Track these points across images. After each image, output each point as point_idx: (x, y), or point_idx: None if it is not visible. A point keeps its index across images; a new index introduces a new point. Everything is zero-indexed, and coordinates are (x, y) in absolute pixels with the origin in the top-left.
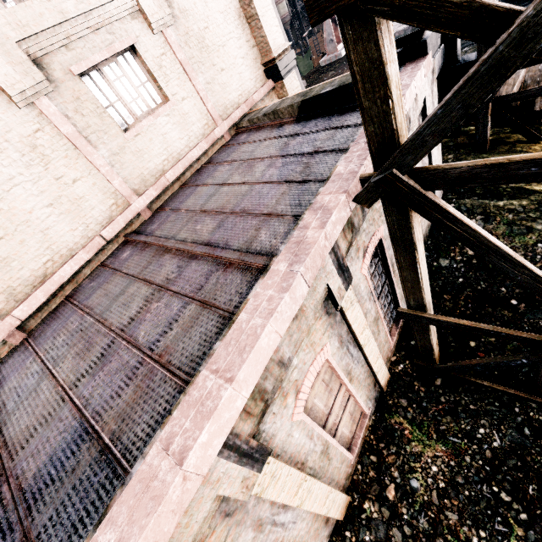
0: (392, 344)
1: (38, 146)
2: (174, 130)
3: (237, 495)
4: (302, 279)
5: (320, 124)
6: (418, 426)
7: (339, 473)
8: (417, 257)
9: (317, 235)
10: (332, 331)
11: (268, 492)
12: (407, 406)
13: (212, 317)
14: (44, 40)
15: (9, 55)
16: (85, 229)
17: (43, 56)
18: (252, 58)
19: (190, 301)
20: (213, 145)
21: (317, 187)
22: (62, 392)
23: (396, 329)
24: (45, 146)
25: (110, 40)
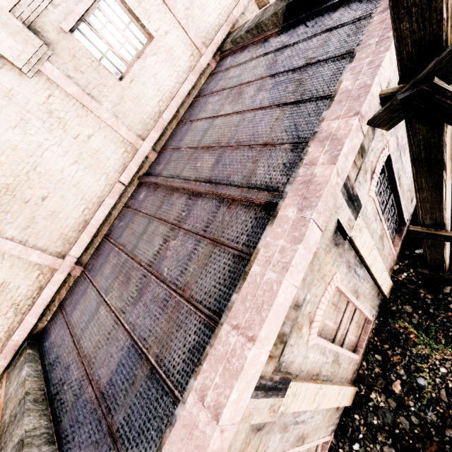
0: (395, 254)
1: (53, 111)
2: (162, 69)
3: (266, 419)
4: (315, 226)
5: (309, 28)
6: (425, 331)
7: (347, 372)
8: (445, 177)
9: (327, 172)
10: (340, 260)
11: (290, 407)
12: (412, 312)
13: (223, 255)
14: (32, 2)
15: (7, 26)
16: (107, 178)
17: (35, 19)
18: None
19: (201, 239)
20: (201, 76)
21: (313, 107)
22: (114, 317)
23: (399, 239)
24: (59, 110)
25: None
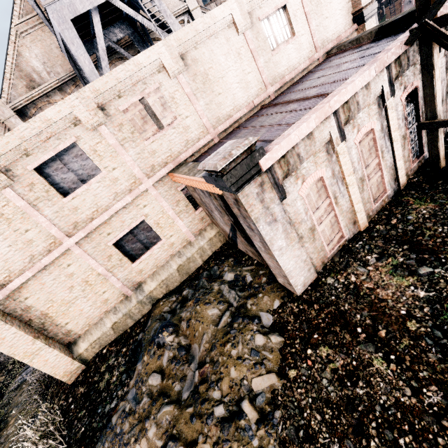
0: (412, 166)
1: (240, 54)
2: (294, 53)
3: (334, 141)
4: (374, 69)
5: (389, 39)
6: (419, 199)
7: (365, 205)
8: (434, 75)
9: (383, 56)
10: (378, 118)
11: (340, 157)
12: (415, 193)
13: None
14: (253, 3)
15: (241, 11)
16: (247, 98)
17: (251, 11)
18: (346, 10)
19: (308, 109)
20: (312, 64)
21: None
22: None
23: (417, 159)
24: (242, 54)
25: (276, 2)
